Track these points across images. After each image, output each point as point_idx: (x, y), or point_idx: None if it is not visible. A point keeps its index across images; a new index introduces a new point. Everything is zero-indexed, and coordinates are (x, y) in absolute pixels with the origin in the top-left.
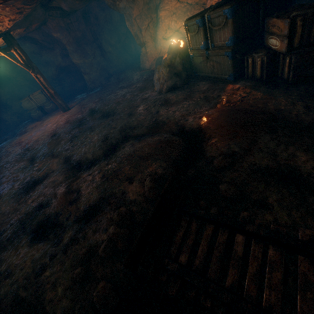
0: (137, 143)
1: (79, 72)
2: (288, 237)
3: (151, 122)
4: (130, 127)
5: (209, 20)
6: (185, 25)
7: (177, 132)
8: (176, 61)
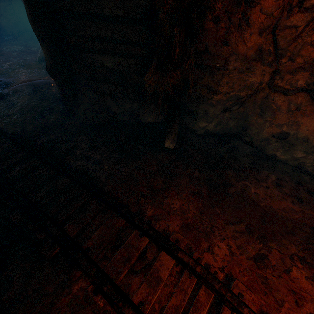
0: None
1: None
2: None
3: (3, 73)
4: None
5: None
6: None
7: (6, 82)
8: None
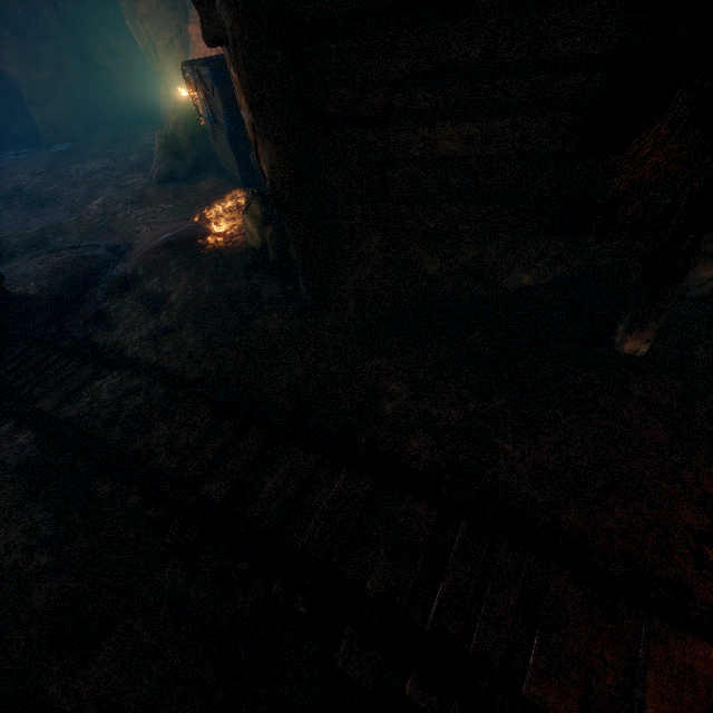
0: (39, 256)
1: (22, 96)
2: (89, 347)
3: (95, 228)
4: (57, 232)
5: (203, 77)
6: (184, 71)
7: (113, 248)
8: (180, 129)
